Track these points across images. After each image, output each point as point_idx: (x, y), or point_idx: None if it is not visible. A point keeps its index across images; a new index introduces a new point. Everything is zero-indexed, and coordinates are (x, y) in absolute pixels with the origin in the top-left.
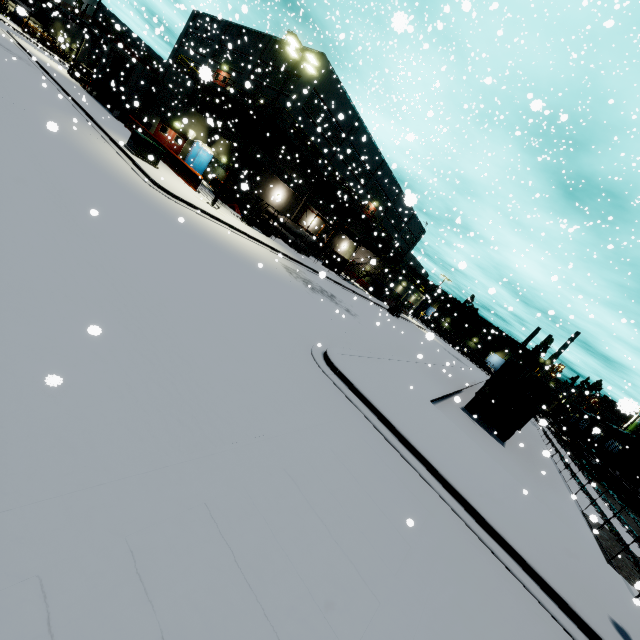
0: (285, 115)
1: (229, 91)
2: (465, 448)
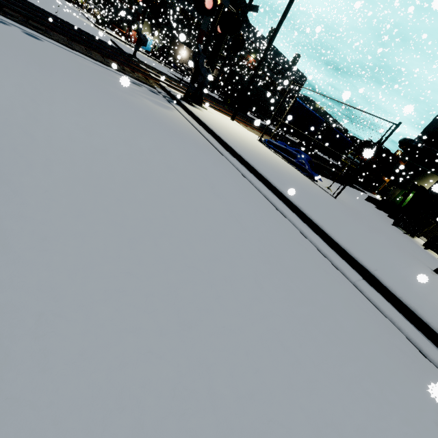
0: (175, 4)
1: (150, 0)
2: (155, 65)
